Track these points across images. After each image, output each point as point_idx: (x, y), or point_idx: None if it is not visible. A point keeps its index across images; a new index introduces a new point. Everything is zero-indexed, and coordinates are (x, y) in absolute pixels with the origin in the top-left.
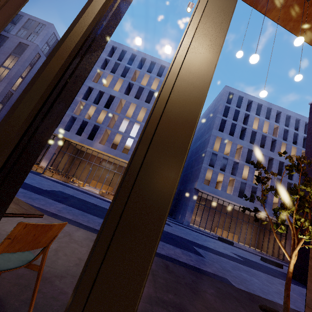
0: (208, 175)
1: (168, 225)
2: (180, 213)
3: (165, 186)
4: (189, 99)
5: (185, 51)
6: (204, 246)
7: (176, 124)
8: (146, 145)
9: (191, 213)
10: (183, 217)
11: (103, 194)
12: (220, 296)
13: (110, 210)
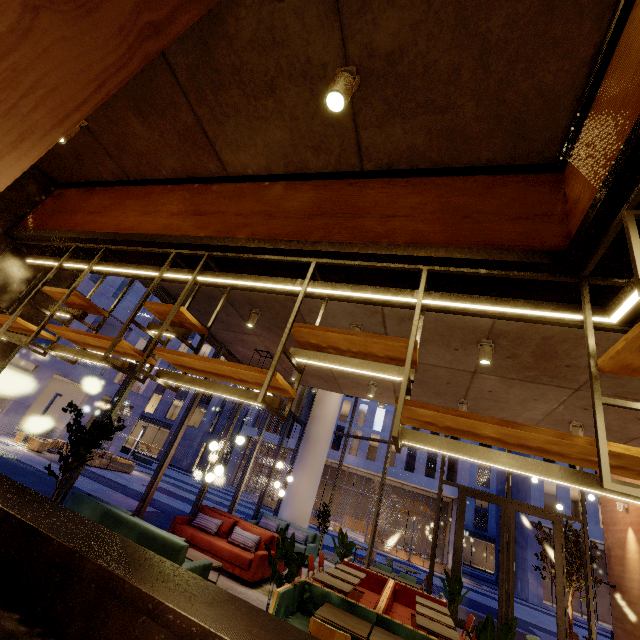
0: (554, 489)
1: (493, 599)
2: (517, 576)
3: (459, 566)
4: (460, 546)
5: (456, 535)
6: (553, 632)
7: (458, 552)
8: (454, 558)
9: (539, 577)
10: (525, 585)
11: (375, 544)
12: (519, 635)
13: (452, 570)
